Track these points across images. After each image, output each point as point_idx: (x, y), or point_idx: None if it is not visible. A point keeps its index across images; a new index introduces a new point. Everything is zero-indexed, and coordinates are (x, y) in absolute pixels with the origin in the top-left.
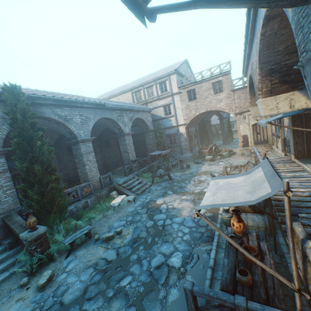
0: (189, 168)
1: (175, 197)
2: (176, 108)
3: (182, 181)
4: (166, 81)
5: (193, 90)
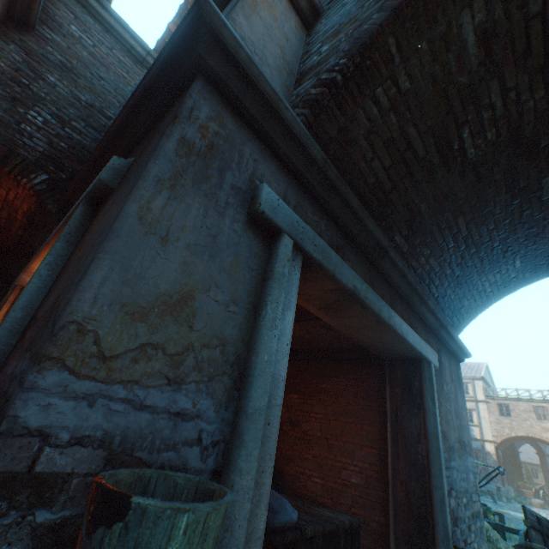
0: (510, 502)
1: (518, 513)
2: (480, 417)
3: (514, 508)
4: (468, 383)
5: (505, 404)
